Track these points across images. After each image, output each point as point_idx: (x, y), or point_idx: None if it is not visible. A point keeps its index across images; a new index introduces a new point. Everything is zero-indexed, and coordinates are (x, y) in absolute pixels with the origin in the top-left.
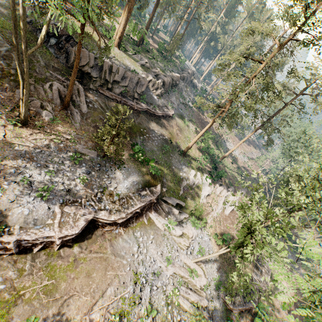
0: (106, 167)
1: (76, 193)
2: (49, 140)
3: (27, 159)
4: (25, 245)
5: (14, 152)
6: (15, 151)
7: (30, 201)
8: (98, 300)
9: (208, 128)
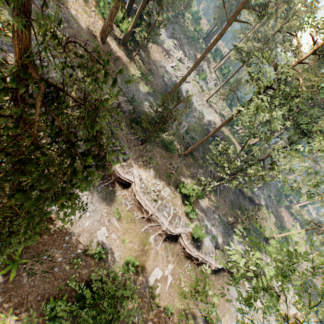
0: (230, 232)
1: (218, 243)
2: (210, 204)
3: (204, 213)
4: (201, 262)
5: (200, 207)
6: (200, 207)
7: (208, 239)
8: (222, 317)
9: (298, 232)
